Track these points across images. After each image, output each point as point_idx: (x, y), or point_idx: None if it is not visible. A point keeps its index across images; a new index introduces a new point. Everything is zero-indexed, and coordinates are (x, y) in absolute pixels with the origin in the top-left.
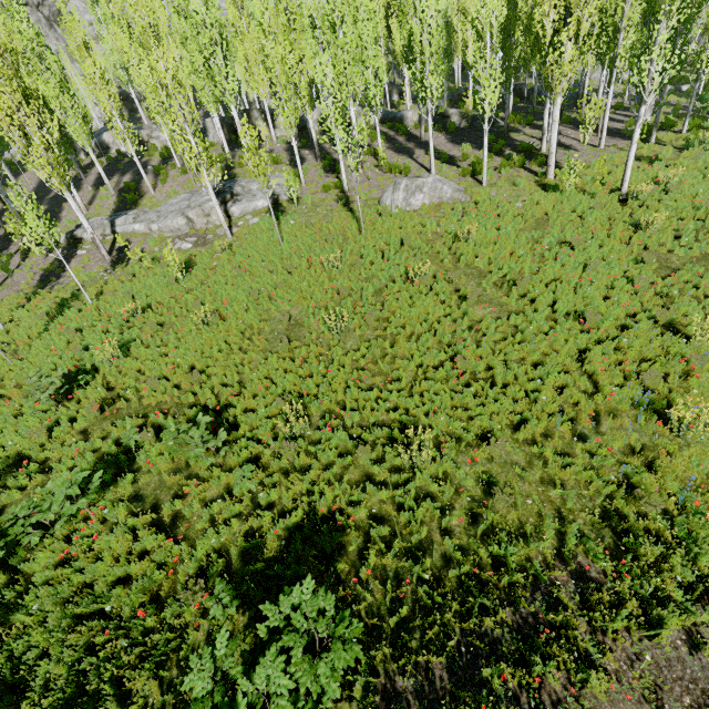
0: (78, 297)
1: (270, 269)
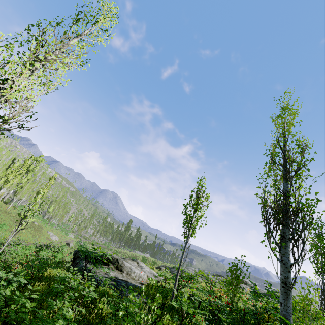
0: None
1: None
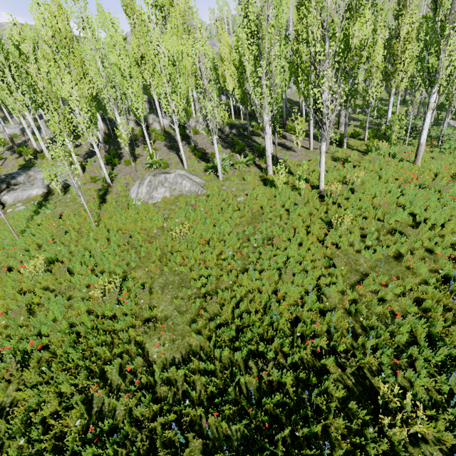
0: None
1: None
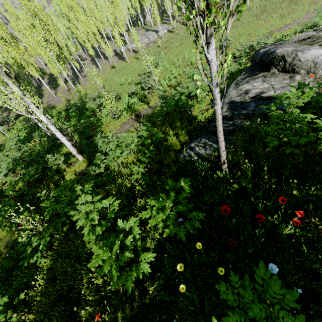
0: (136, 57)
1: (181, 38)
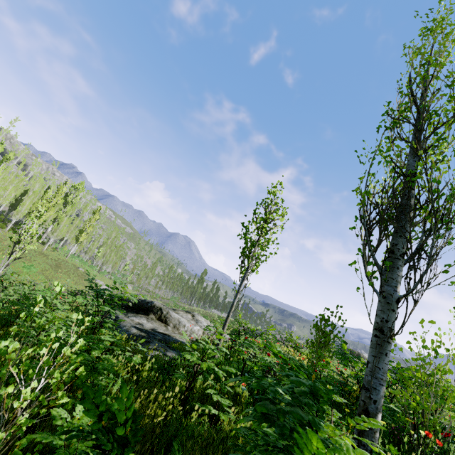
0: None
1: None
